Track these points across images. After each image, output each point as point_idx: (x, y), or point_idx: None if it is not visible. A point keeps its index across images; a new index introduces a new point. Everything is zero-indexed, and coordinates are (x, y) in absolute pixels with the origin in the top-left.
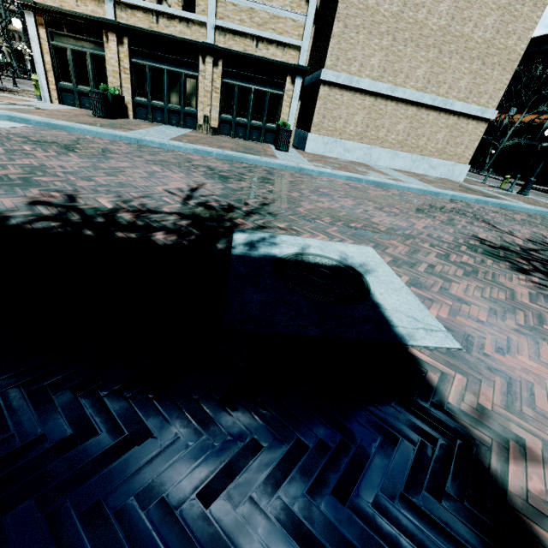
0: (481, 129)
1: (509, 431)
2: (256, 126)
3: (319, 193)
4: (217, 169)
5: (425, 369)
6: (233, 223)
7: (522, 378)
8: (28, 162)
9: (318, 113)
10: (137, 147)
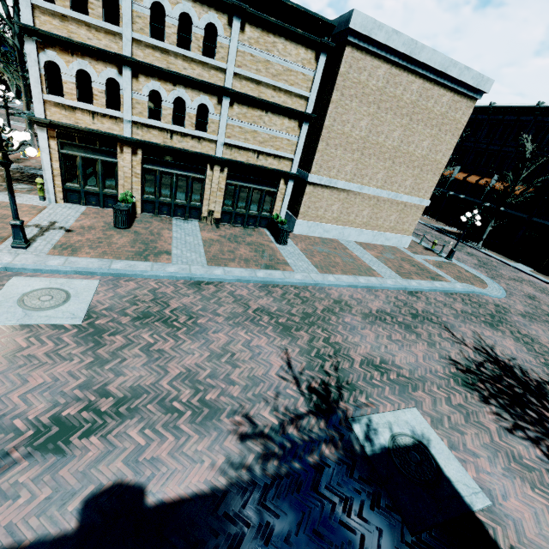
0: (420, 212)
1: None
2: (253, 215)
3: (348, 326)
4: (273, 313)
5: (486, 527)
6: (342, 410)
7: (517, 516)
8: (176, 368)
9: (304, 205)
10: (198, 290)
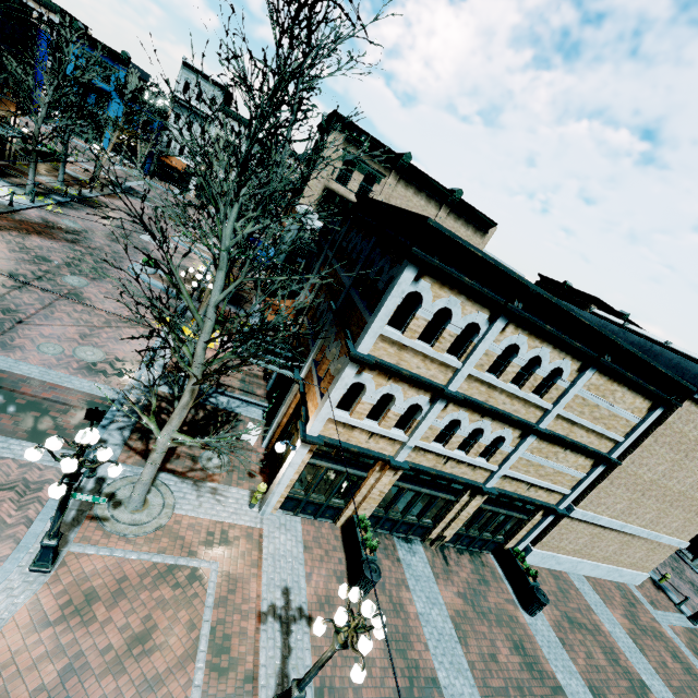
0: (670, 552)
1: None
2: (485, 538)
3: None
4: None
5: None
6: None
7: None
8: None
9: (549, 535)
10: None
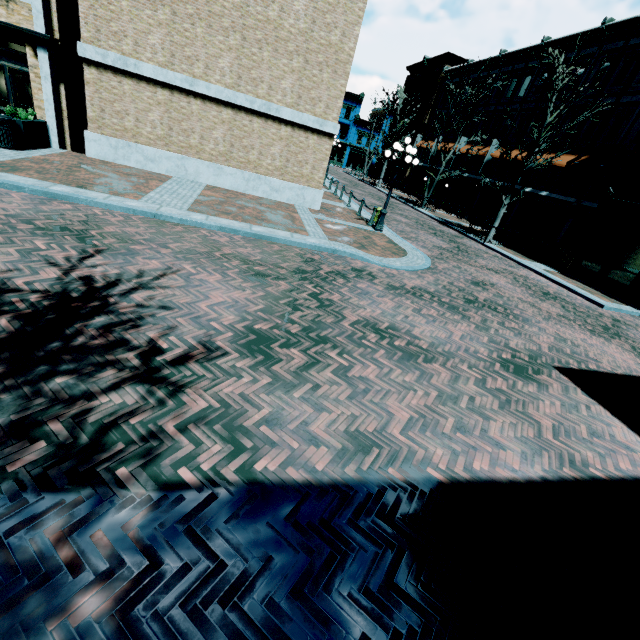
0: (327, 146)
1: None
2: None
3: None
4: None
5: None
6: None
7: None
8: None
9: (92, 104)
10: None
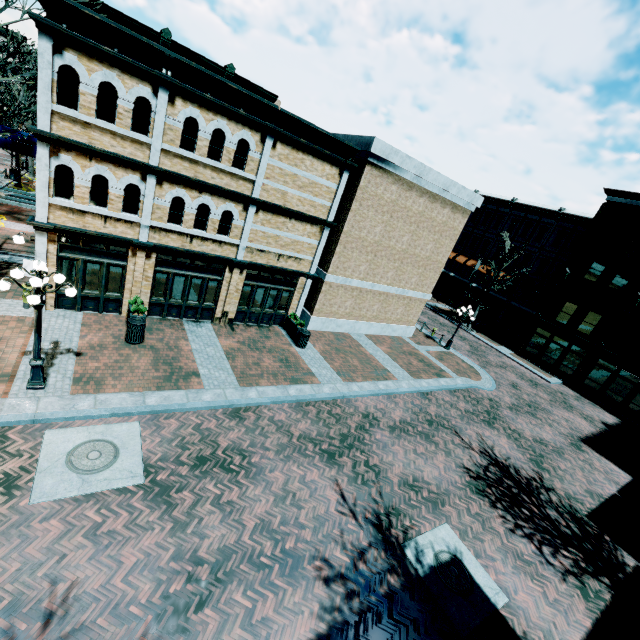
0: (423, 305)
1: (532, 637)
2: (268, 313)
3: (381, 444)
4: (315, 439)
5: (507, 620)
6: (394, 537)
7: (524, 606)
8: (251, 520)
9: (319, 302)
10: (240, 421)
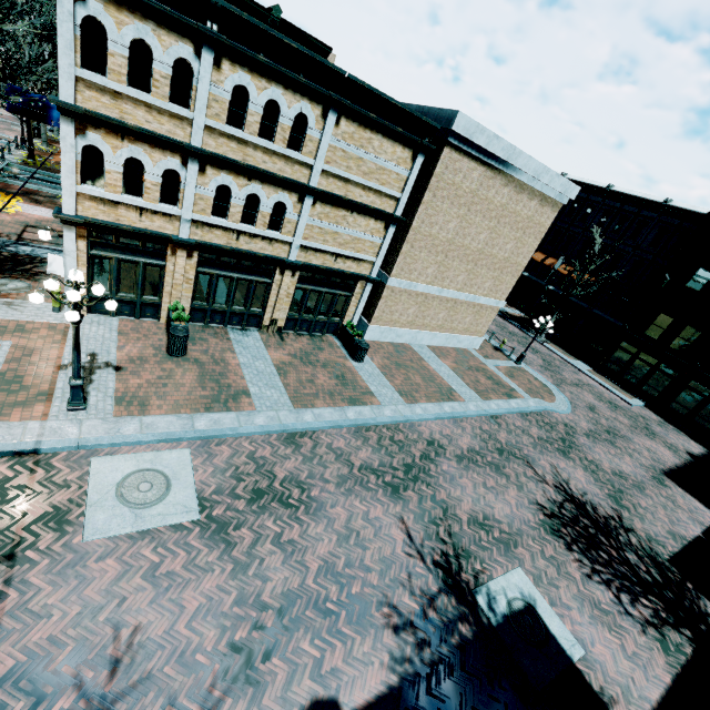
0: (494, 313)
1: (609, 693)
2: (321, 321)
3: (448, 476)
4: (377, 469)
5: (584, 674)
6: (465, 582)
7: (602, 659)
8: (314, 562)
9: (379, 309)
10: (296, 448)
